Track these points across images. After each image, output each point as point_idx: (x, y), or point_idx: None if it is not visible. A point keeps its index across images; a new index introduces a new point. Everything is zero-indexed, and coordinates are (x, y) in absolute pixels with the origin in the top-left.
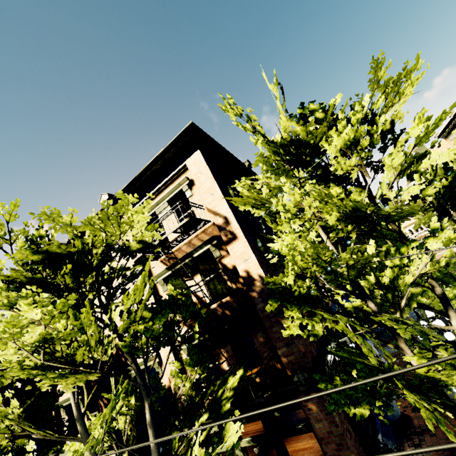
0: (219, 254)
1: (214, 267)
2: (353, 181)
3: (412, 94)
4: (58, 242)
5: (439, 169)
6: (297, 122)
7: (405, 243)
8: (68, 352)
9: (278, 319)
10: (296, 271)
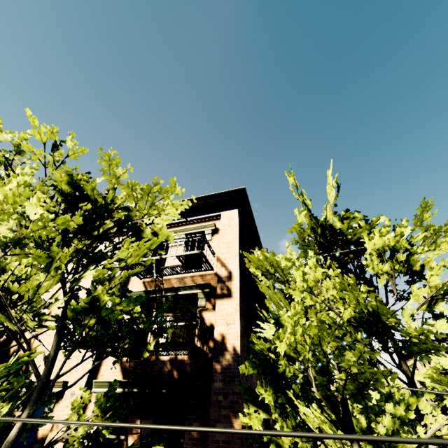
0: (204, 304)
1: (191, 315)
2: (380, 286)
3: (446, 251)
4: (96, 185)
5: (442, 368)
6: (339, 219)
7: (414, 392)
8: (10, 286)
9: (229, 414)
10: (291, 343)
